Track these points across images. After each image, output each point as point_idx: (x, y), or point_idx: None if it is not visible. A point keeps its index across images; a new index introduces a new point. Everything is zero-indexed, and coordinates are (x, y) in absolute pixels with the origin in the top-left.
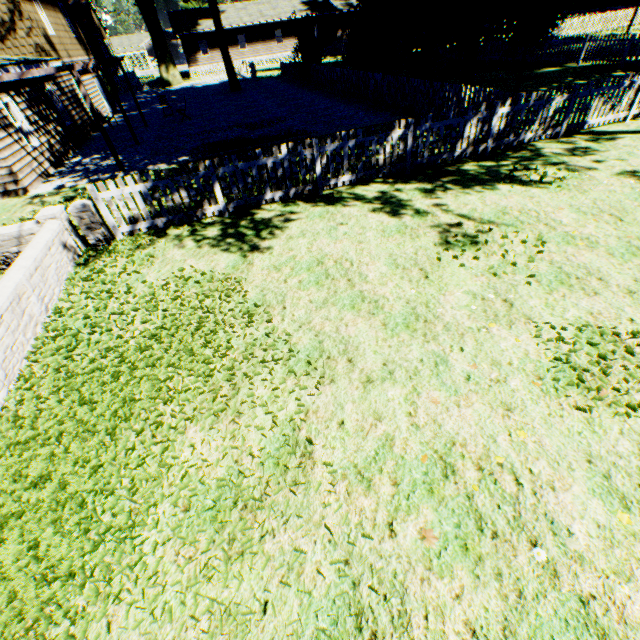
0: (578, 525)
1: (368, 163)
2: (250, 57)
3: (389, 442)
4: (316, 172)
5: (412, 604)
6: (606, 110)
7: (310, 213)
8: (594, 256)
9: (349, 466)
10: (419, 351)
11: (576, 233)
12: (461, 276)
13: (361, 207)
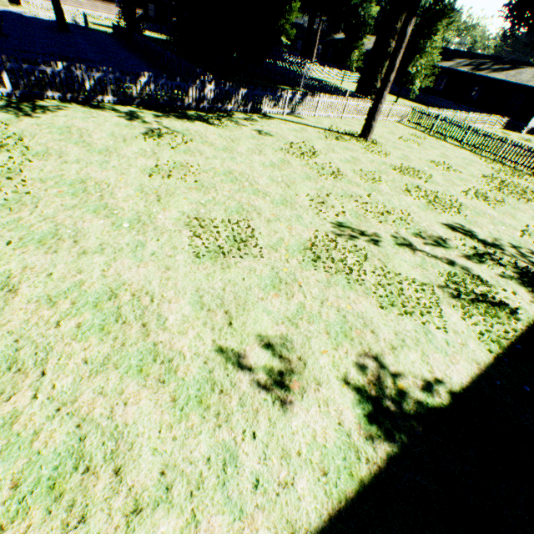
0: (122, 194)
1: (126, 93)
2: (89, 9)
3: (63, 176)
4: (87, 88)
5: (43, 201)
6: (272, 106)
7: (78, 110)
8: (208, 148)
9: (38, 178)
10: (99, 159)
11: (210, 142)
12: (143, 144)
13: (113, 114)
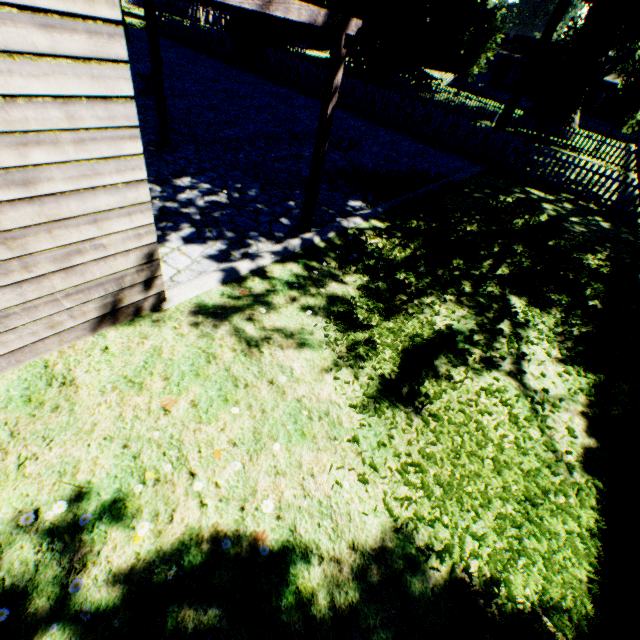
0: None
1: None
2: None
3: None
4: None
5: None
6: None
7: None
8: None
9: None
10: None
11: None
12: None
13: None
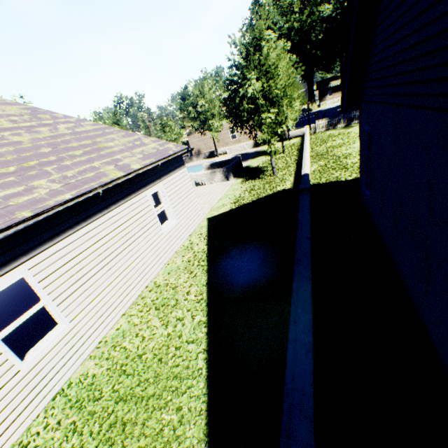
0: None
1: None
2: None
3: None
4: None
5: None
6: None
7: None
8: None
9: None
10: None
11: None
12: None
13: None
